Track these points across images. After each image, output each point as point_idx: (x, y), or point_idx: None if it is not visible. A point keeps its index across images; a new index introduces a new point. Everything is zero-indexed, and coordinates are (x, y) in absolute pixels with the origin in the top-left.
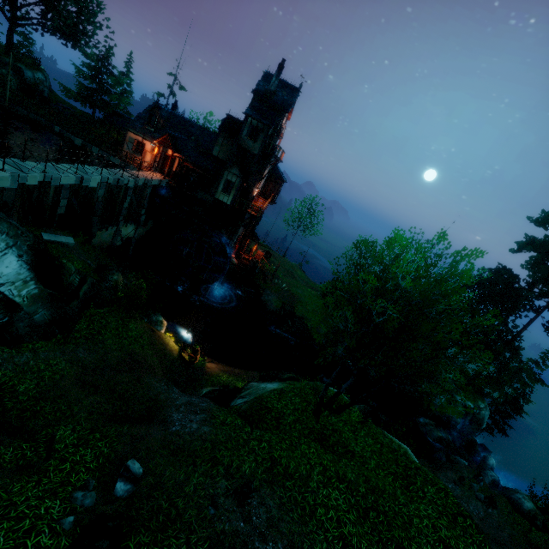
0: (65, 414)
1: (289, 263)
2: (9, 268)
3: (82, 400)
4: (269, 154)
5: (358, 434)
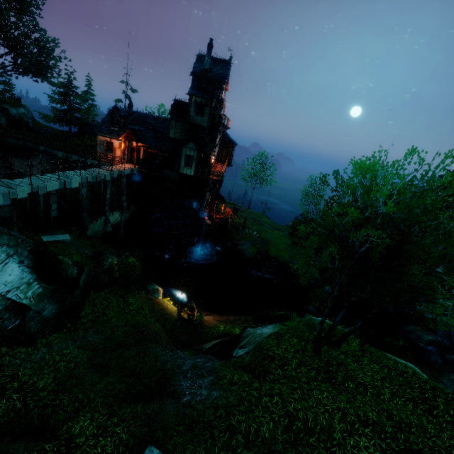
0: (83, 403)
1: (254, 213)
2: (12, 275)
3: (97, 384)
4: (217, 124)
5: (362, 363)
